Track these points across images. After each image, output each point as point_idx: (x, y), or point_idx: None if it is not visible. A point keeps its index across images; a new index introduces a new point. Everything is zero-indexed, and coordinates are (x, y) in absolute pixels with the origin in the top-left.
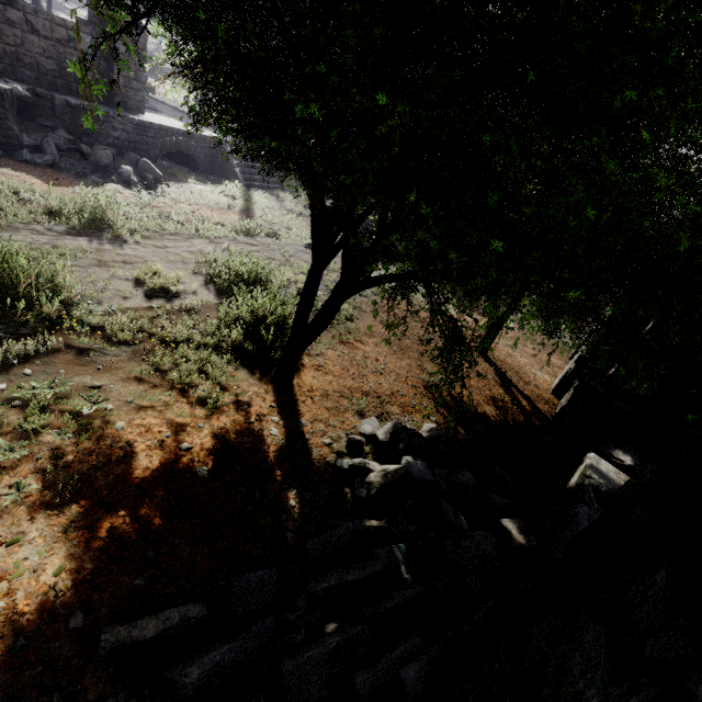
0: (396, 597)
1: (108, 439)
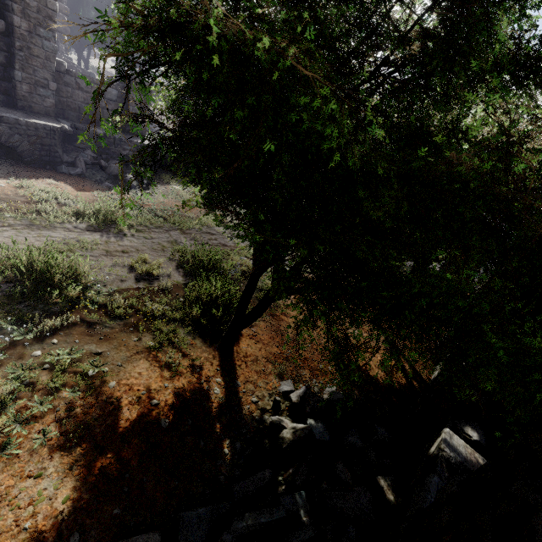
0: (294, 538)
1: (103, 395)
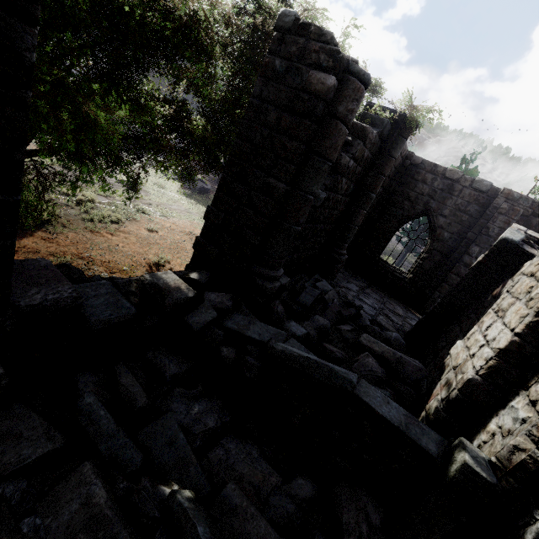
0: None
1: None
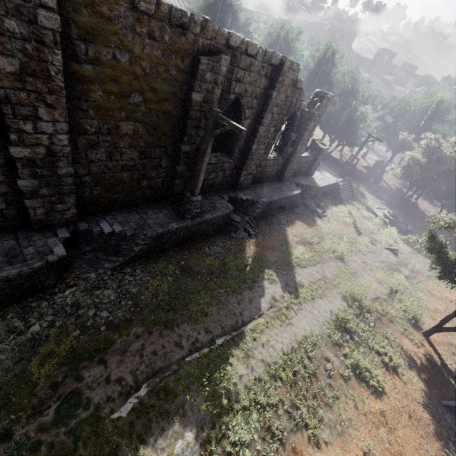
0: None
1: (405, 351)
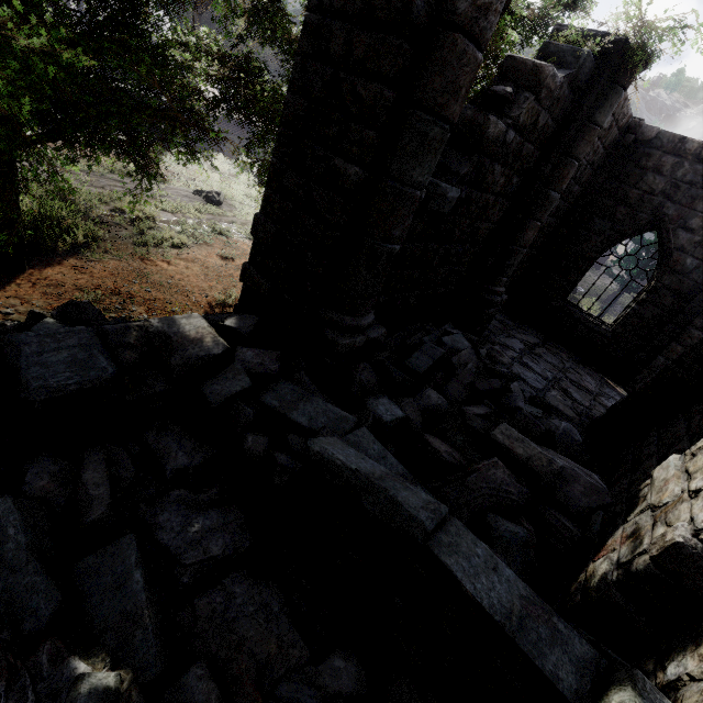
0: None
1: None
